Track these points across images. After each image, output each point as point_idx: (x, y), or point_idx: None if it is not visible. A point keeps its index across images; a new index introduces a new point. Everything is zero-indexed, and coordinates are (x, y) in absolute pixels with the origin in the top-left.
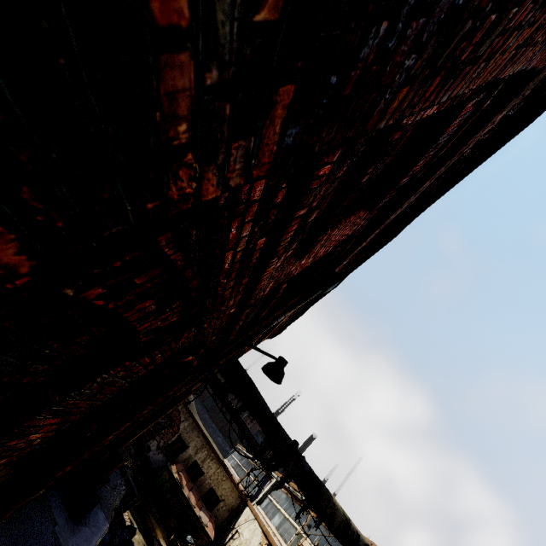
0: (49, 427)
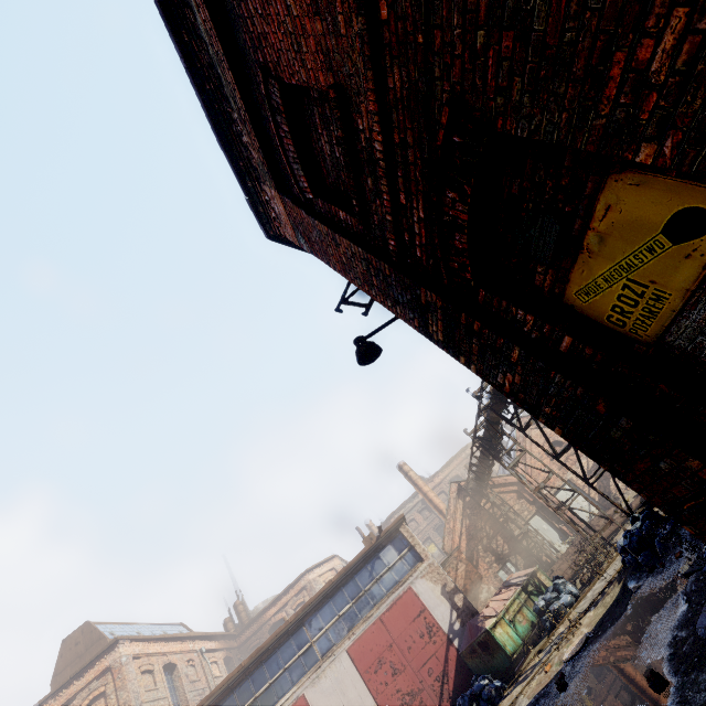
0: (650, 31)
